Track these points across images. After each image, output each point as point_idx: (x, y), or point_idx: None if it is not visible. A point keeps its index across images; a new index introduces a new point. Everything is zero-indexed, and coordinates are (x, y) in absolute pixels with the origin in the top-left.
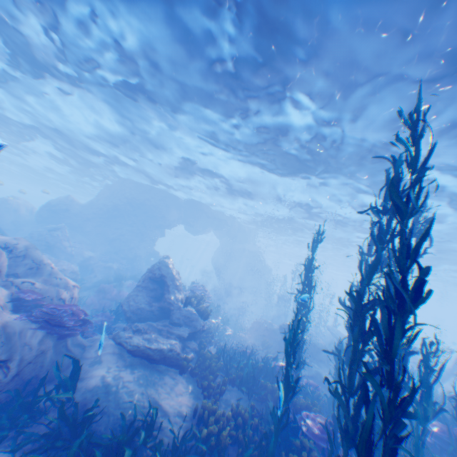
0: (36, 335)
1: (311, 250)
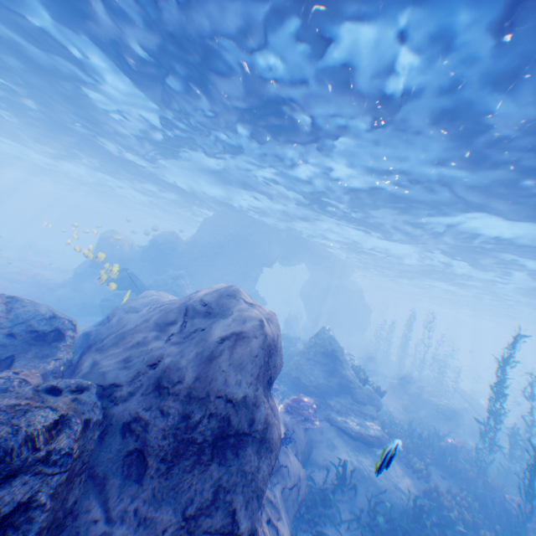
0: (299, 429)
1: (509, 349)
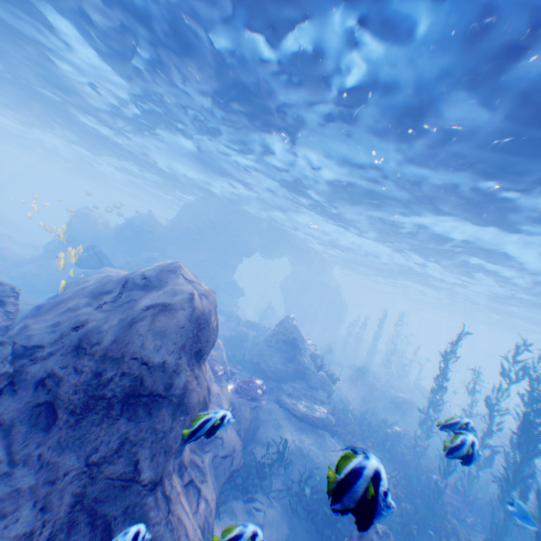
0: (245, 408)
1: (452, 344)
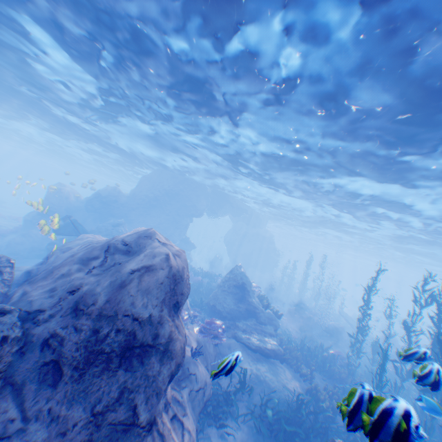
0: (210, 345)
1: (372, 280)
